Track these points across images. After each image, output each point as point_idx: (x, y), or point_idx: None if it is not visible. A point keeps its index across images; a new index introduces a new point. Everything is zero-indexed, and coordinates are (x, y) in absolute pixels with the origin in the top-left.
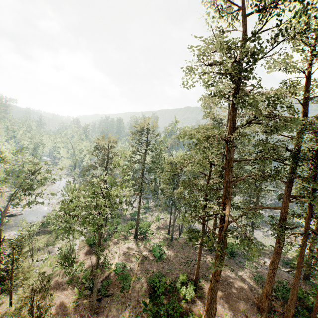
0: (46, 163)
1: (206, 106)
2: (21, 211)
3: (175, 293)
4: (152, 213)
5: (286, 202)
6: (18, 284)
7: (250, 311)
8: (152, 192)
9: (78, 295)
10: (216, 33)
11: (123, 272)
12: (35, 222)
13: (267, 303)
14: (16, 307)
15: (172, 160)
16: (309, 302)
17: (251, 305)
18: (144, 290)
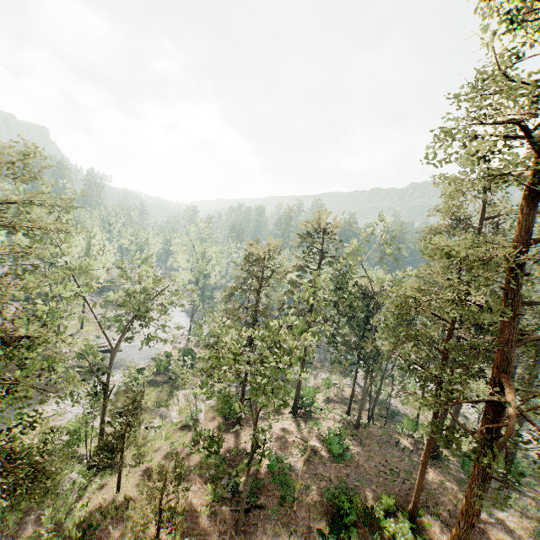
0: (174, 279)
1: (454, 195)
2: (120, 347)
3: (374, 527)
4: (316, 372)
5: None
6: (123, 460)
7: None
8: (328, 339)
9: (213, 496)
10: (492, 65)
11: (279, 470)
12: (139, 366)
13: None
14: (125, 495)
15: (393, 292)
16: None
17: None
18: (318, 510)
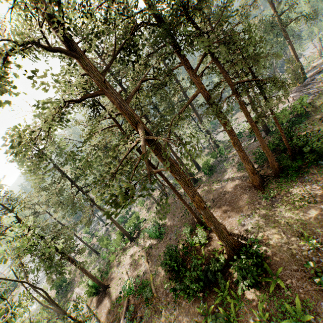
0: None
1: None
2: None
3: (192, 249)
4: (136, 203)
5: (199, 79)
6: None
7: (252, 197)
8: None
9: None
10: None
11: (139, 283)
12: None
13: (257, 178)
14: None
15: None
16: (281, 145)
17: (249, 192)
18: (167, 278)
